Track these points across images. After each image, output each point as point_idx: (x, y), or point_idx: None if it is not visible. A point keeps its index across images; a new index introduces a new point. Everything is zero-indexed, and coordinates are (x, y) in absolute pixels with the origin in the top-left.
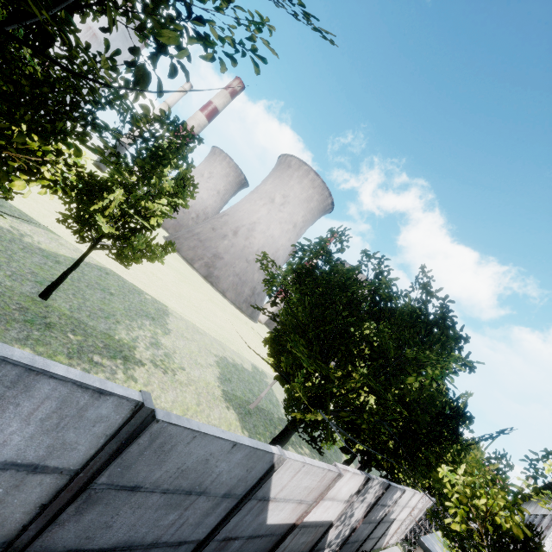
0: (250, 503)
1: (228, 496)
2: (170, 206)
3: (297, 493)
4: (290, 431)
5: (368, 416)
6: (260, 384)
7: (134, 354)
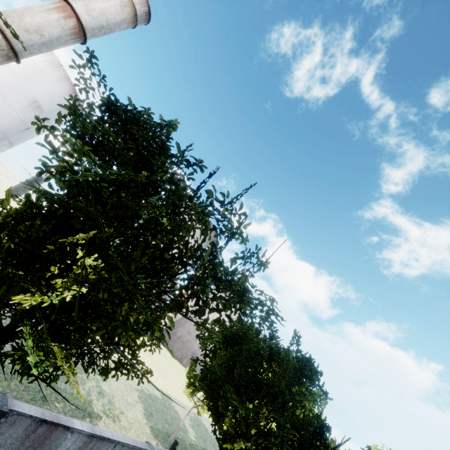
0: None
1: None
2: None
3: None
4: None
5: (274, 439)
6: (170, 410)
7: (93, 408)
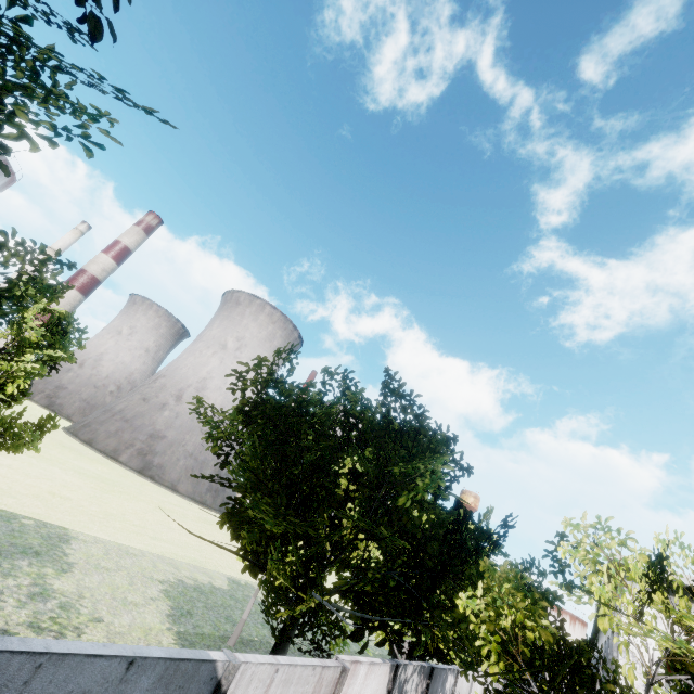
0: None
1: None
2: (41, 363)
3: None
4: (281, 647)
5: (373, 572)
6: (243, 604)
7: None
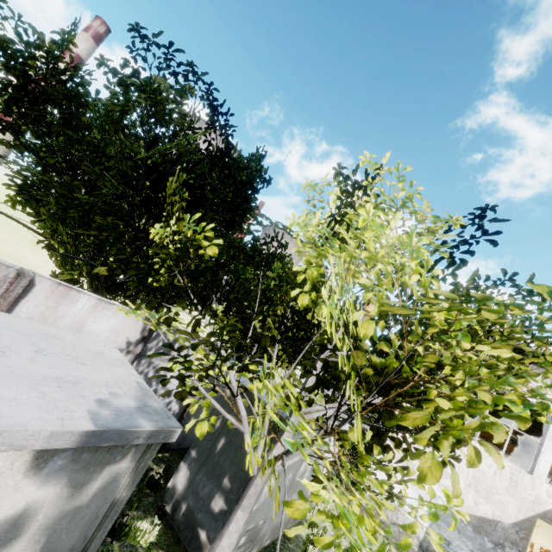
0: None
1: None
2: None
3: None
4: None
5: None
6: None
7: None
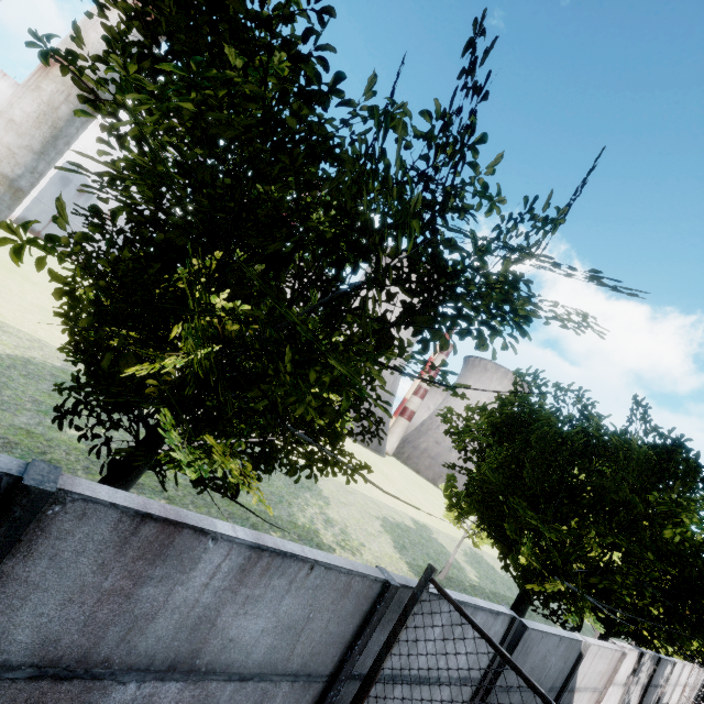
0: (563, 695)
1: (552, 689)
2: None
3: (592, 680)
4: (523, 606)
5: (621, 578)
6: (431, 543)
7: (321, 539)
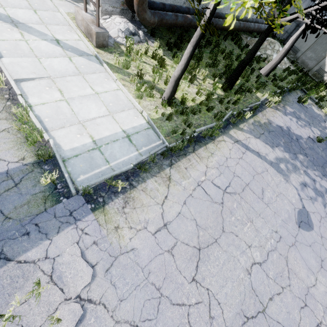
0: None
1: None
2: None
3: None
4: None
5: None
6: None
7: None
